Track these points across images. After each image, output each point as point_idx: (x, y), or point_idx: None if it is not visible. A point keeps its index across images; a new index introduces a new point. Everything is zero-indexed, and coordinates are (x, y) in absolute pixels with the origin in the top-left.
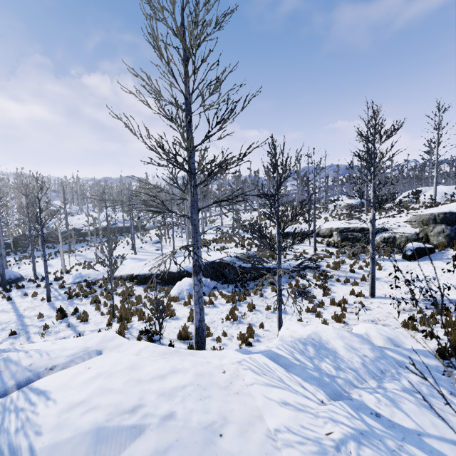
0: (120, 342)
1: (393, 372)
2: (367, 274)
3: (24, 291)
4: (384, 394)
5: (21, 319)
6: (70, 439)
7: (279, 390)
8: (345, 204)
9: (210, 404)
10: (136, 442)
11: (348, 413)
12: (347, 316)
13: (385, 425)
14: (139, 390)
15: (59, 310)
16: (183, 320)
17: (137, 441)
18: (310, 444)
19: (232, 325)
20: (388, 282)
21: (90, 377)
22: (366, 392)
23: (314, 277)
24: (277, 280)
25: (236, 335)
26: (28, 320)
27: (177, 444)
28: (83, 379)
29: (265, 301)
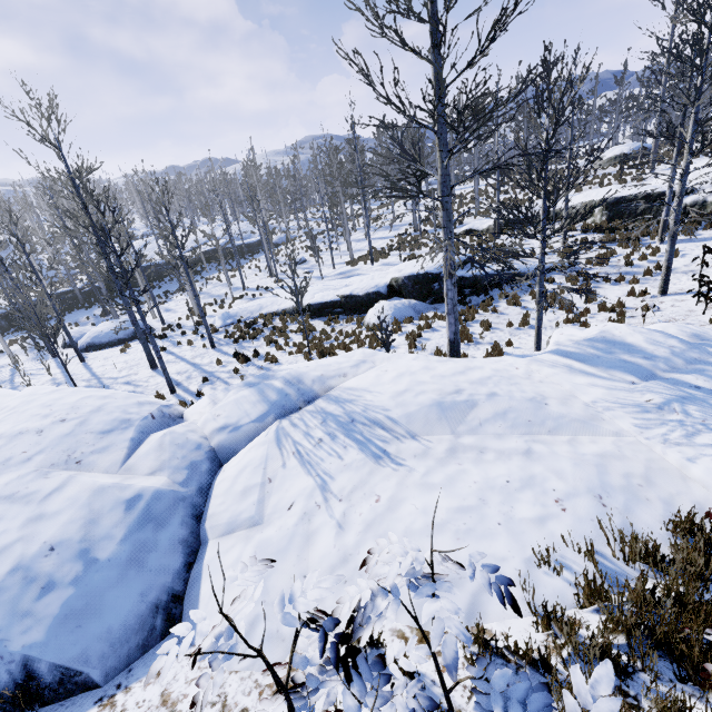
0: (385, 356)
1: (709, 358)
2: (653, 266)
3: (172, 341)
4: (702, 373)
5: (199, 367)
6: (419, 411)
7: (584, 378)
8: (610, 155)
9: (522, 388)
10: (475, 410)
11: (666, 387)
12: (626, 322)
13: (707, 393)
14: (448, 381)
15: (235, 354)
16: (402, 349)
17: (476, 409)
18: (631, 408)
19: (469, 347)
20: (688, 273)
21: (394, 376)
22: (680, 374)
23: (568, 280)
24: (538, 280)
25: (479, 356)
26: (207, 367)
27: (512, 409)
28: (389, 378)
29: (502, 317)
